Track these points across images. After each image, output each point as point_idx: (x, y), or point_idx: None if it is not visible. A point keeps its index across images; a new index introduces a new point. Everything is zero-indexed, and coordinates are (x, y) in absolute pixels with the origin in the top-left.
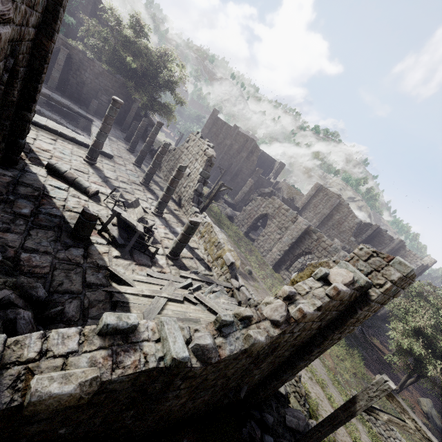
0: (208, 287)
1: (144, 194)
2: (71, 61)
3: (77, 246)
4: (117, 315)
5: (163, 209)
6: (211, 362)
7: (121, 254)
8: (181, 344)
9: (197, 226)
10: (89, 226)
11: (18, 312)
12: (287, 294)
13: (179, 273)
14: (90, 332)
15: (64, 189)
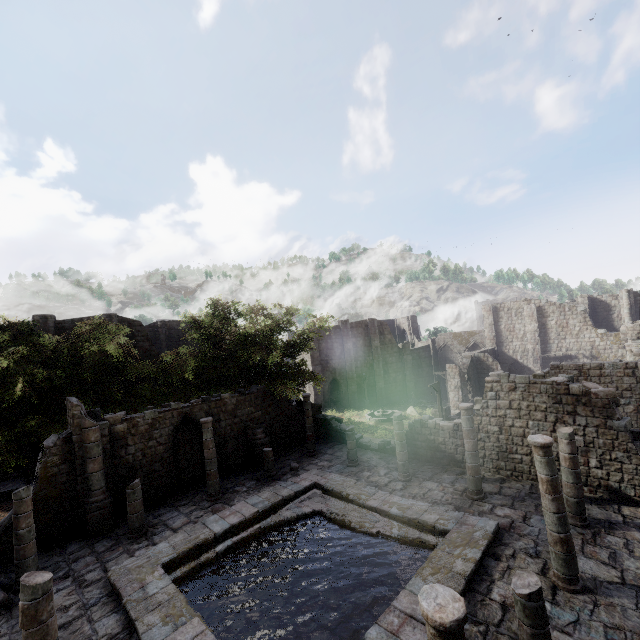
0: None
1: None
2: (197, 425)
3: None
4: None
5: None
6: None
7: None
8: None
9: None
10: None
11: None
12: None
13: None
14: None
15: None
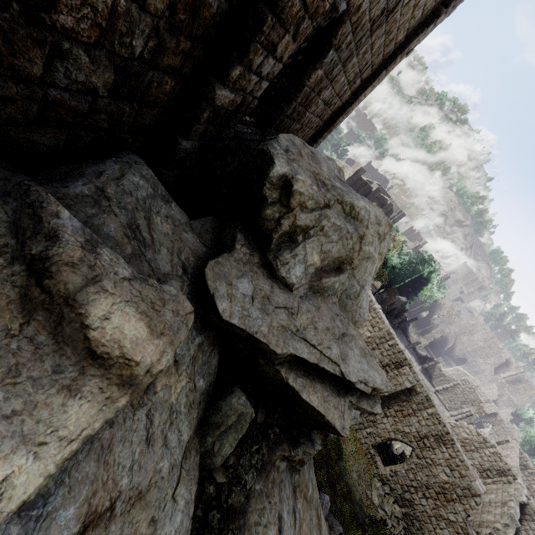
0: None
1: None
2: (393, 303)
3: None
4: None
5: None
6: None
7: None
8: None
9: None
10: None
11: None
12: None
13: None
14: None
15: None
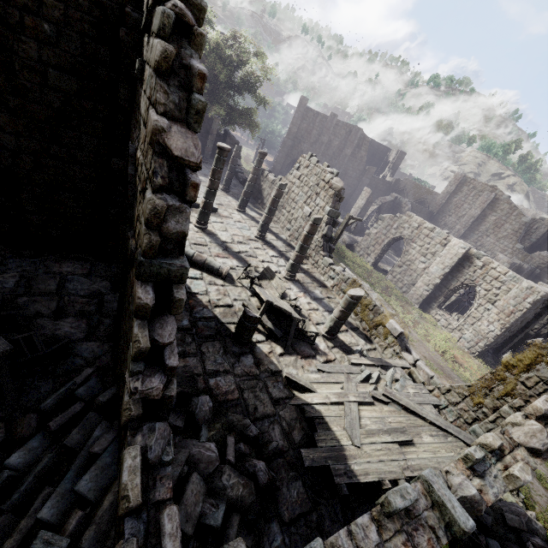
0: (386, 373)
1: (266, 252)
2: None
3: (245, 353)
4: (399, 494)
5: (296, 271)
6: (481, 514)
7: (283, 349)
8: (460, 508)
9: (359, 301)
10: (253, 330)
11: (255, 464)
12: (542, 413)
13: (349, 359)
14: (379, 515)
15: (199, 278)
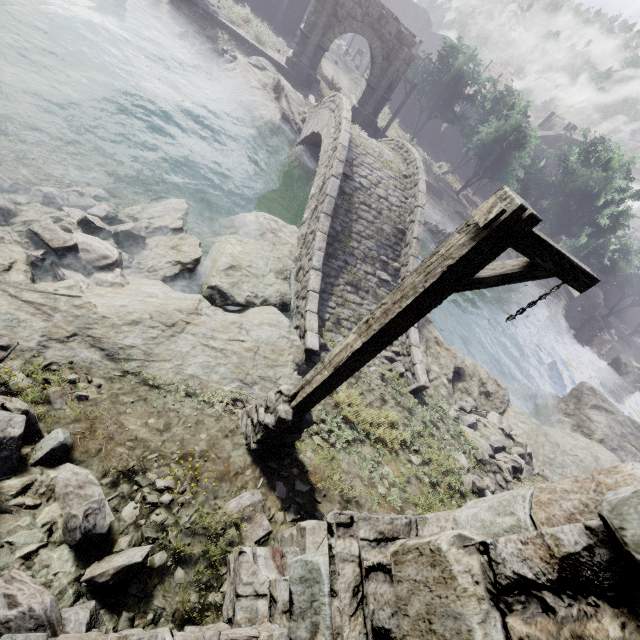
0: None
1: None
2: None
3: None
4: None
5: None
6: None
7: None
8: None
9: None
10: None
11: None
12: None
13: None
14: None
15: None
